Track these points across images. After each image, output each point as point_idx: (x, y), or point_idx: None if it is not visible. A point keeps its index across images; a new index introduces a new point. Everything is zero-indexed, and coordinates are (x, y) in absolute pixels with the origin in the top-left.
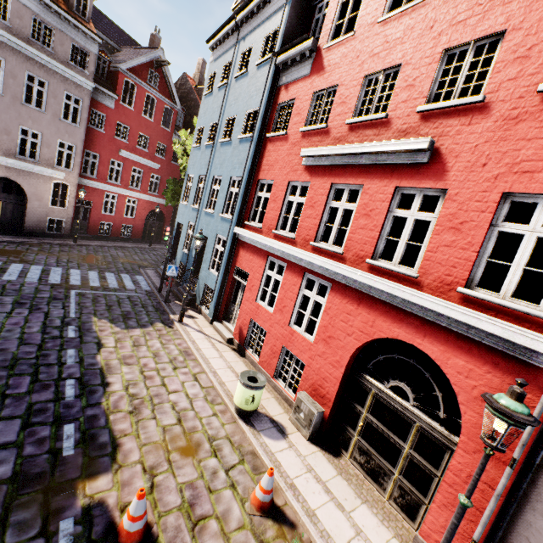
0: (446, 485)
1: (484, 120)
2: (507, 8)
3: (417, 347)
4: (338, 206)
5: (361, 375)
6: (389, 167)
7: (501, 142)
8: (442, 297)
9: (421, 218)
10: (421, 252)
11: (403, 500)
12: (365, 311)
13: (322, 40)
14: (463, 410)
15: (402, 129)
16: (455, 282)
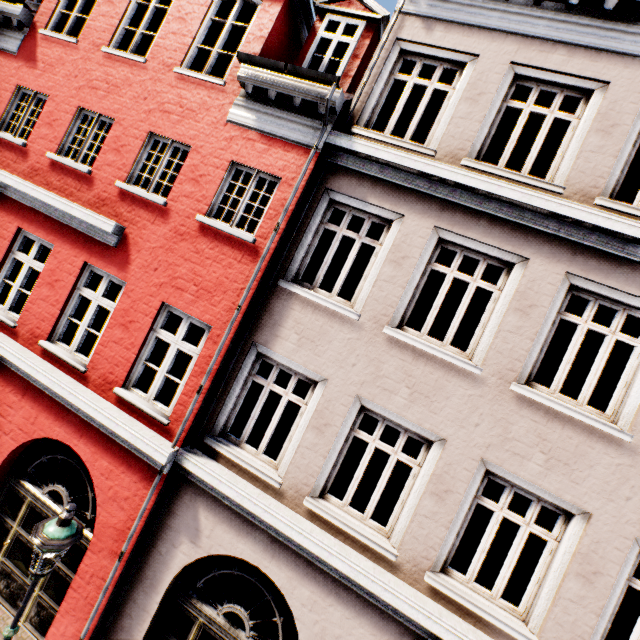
0: (73, 591)
1: (164, 226)
2: (196, 127)
3: (74, 448)
4: (24, 261)
5: (19, 481)
6: (84, 236)
7: (170, 252)
8: (103, 396)
9: (104, 305)
10: (97, 343)
11: (38, 618)
12: (29, 405)
13: (41, 18)
14: (100, 511)
15: (103, 197)
16: (116, 381)
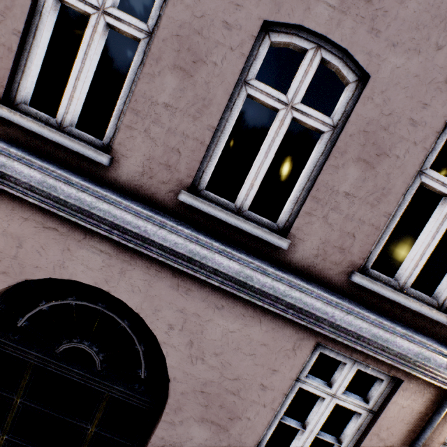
0: None
1: None
2: None
3: None
4: None
5: None
6: None
7: None
8: None
9: None
10: None
11: None
12: None
13: None
14: None
15: None
16: None
